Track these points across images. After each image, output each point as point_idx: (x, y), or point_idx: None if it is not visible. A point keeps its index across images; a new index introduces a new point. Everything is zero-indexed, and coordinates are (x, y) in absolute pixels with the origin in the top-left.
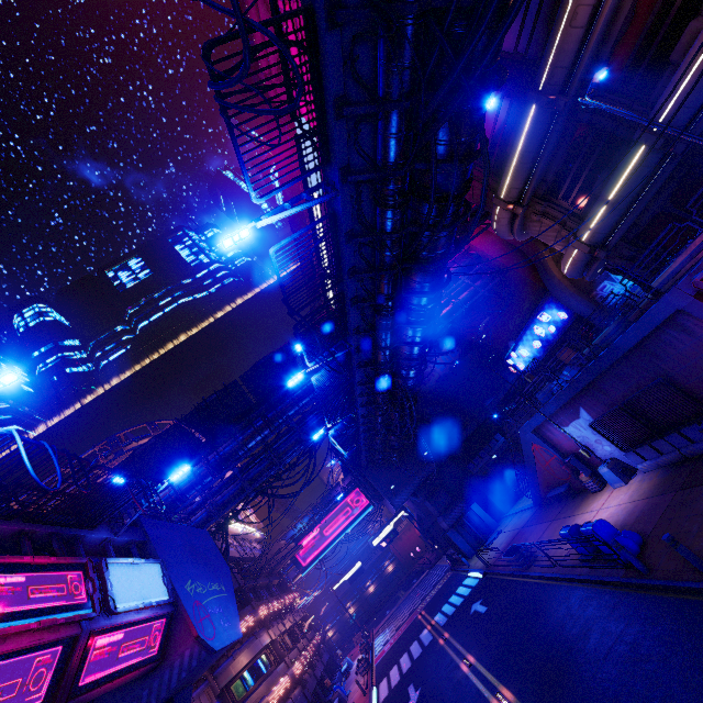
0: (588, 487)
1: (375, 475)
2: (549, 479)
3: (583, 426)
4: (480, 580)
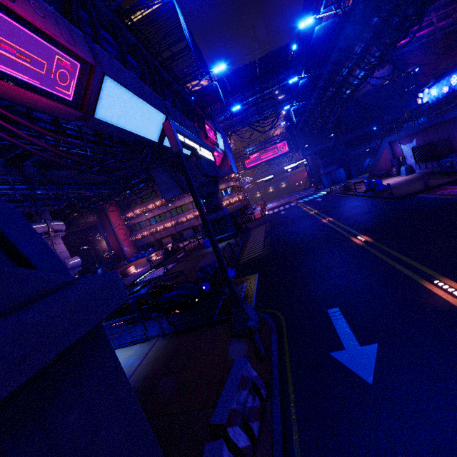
0: (393, 174)
1: (300, 137)
2: (382, 167)
3: (410, 148)
4: (325, 194)
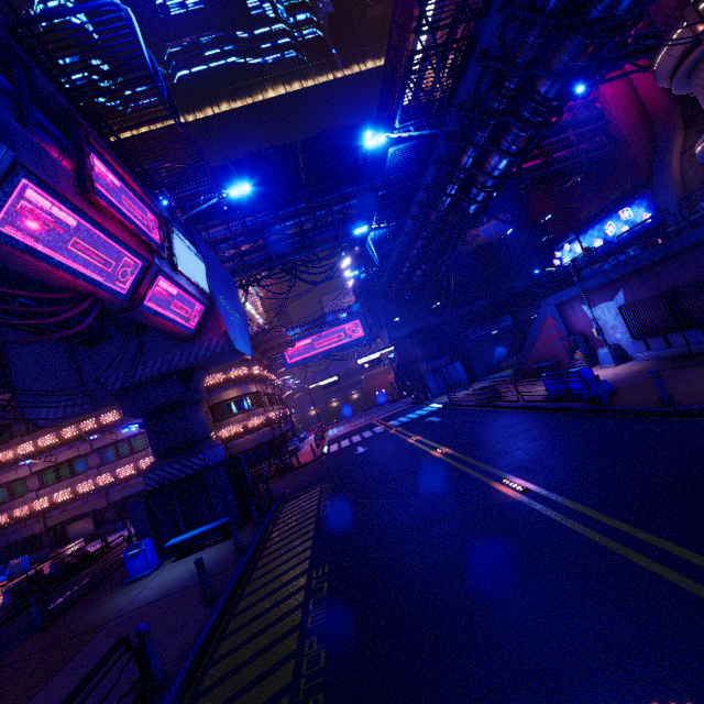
0: (577, 364)
1: (383, 306)
2: (542, 354)
3: (610, 310)
4: (440, 408)
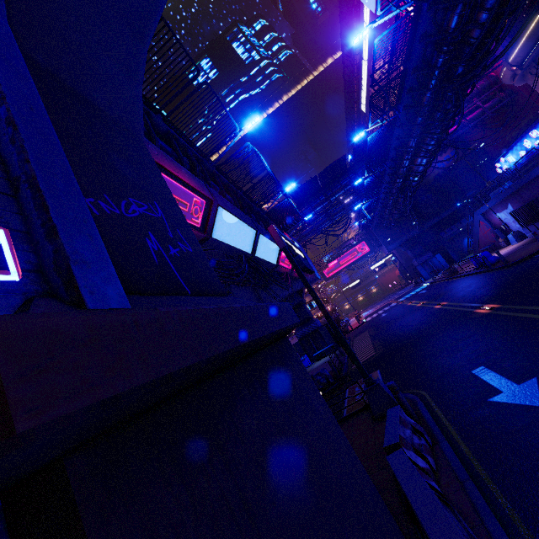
0: (501, 245)
1: (379, 232)
2: (485, 241)
3: (508, 213)
4: (428, 285)
